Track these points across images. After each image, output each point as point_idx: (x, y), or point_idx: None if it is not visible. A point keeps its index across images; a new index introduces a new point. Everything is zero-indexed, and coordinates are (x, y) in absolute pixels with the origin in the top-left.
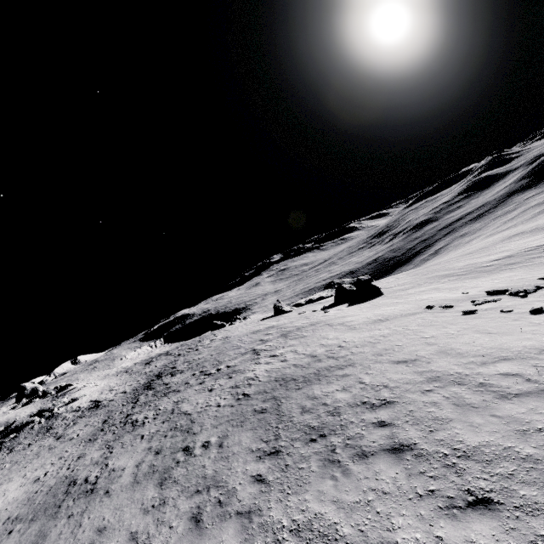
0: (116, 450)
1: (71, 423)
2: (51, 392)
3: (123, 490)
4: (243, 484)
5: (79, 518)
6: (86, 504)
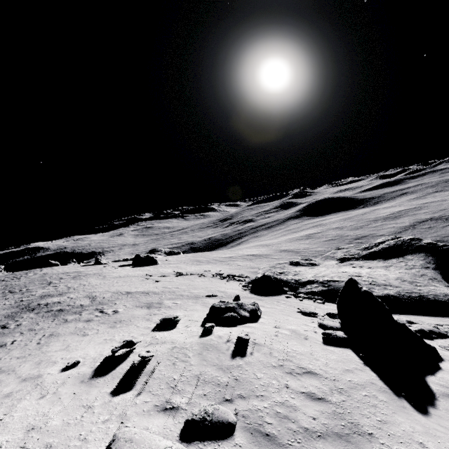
0: None
1: None
2: None
3: None
4: None
5: None
6: None
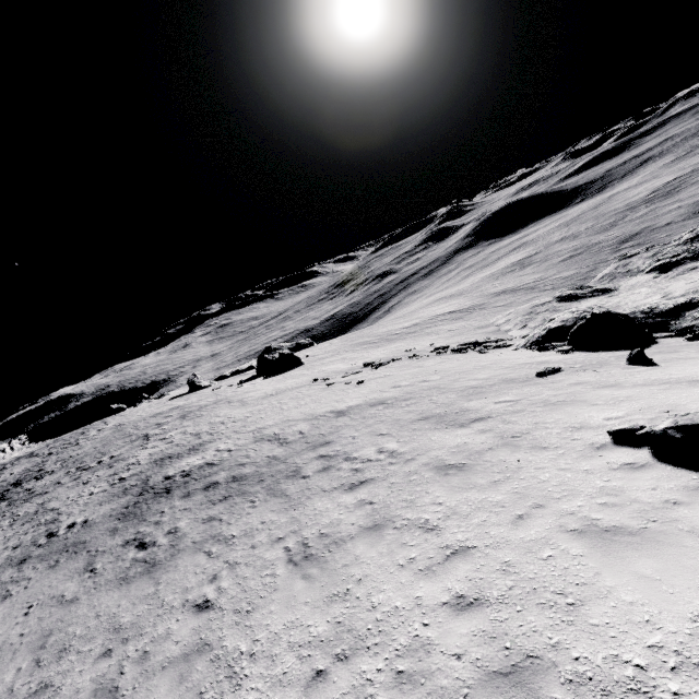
0: None
1: None
2: None
3: None
4: (98, 536)
5: None
6: None
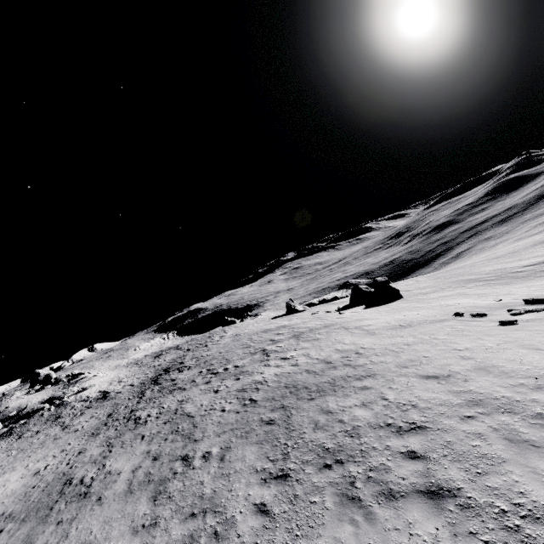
0: (116, 450)
1: (79, 413)
2: (63, 379)
3: (115, 500)
4: (244, 513)
5: (67, 526)
6: (77, 510)
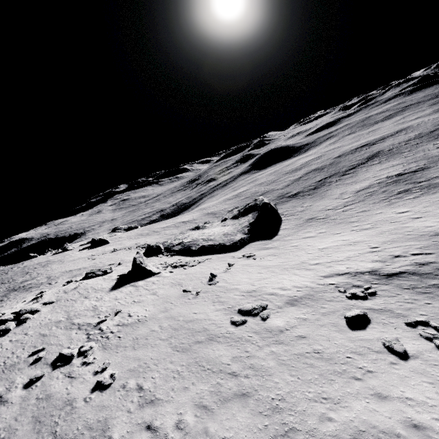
0: None
1: None
2: None
3: None
4: None
5: None
6: None
